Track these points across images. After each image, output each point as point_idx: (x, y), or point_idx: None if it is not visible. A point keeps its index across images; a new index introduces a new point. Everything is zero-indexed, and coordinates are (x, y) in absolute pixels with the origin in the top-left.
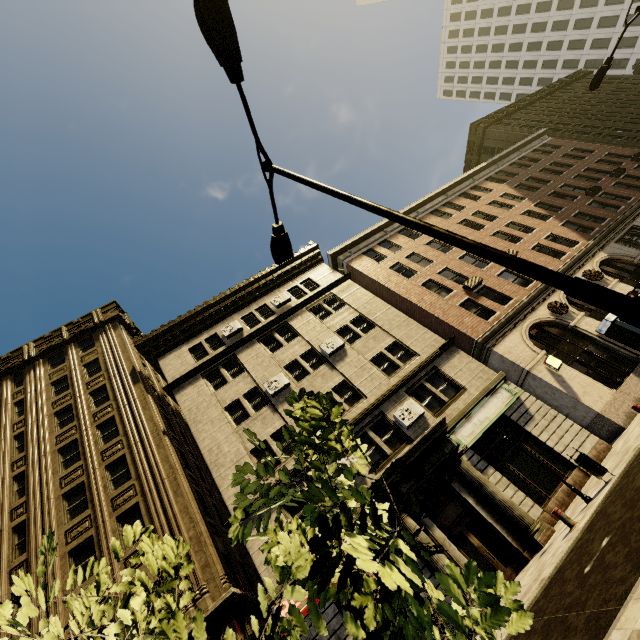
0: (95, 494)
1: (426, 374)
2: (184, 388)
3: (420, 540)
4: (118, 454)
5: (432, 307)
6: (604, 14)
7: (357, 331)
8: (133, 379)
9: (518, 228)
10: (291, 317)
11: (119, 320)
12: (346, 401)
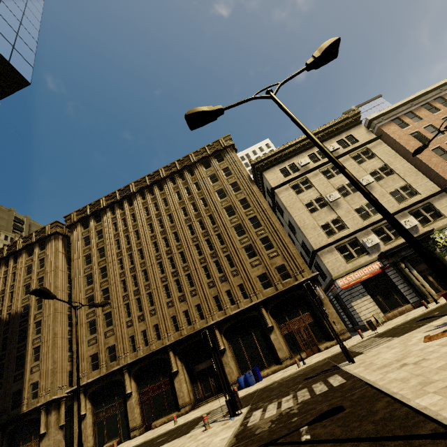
0: (248, 229)
1: (422, 205)
2: (281, 190)
3: (408, 272)
4: (253, 215)
5: (436, 166)
6: None
7: (382, 174)
8: (250, 181)
9: None
10: (339, 159)
11: (232, 146)
12: (371, 211)
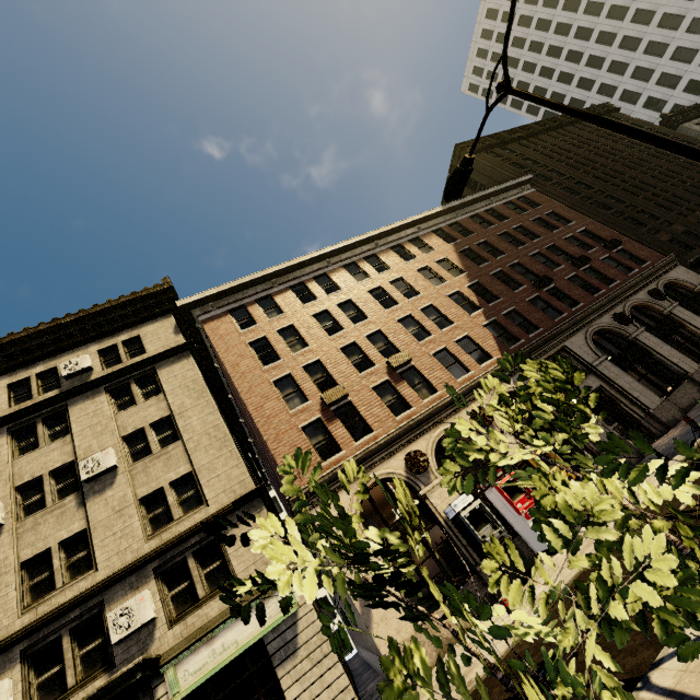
0: None
1: (199, 541)
2: None
3: None
4: None
5: (267, 423)
6: (654, 38)
7: (151, 443)
8: None
9: (436, 315)
10: (77, 398)
11: None
12: (72, 567)
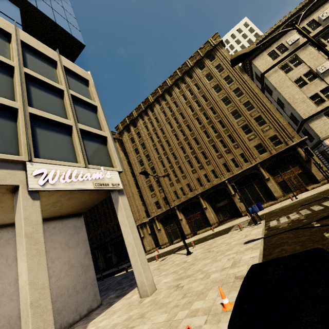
0: (243, 113)
1: None
2: (270, 74)
3: None
4: (246, 100)
5: None
6: None
7: None
8: (241, 72)
9: None
10: None
11: (221, 43)
12: None
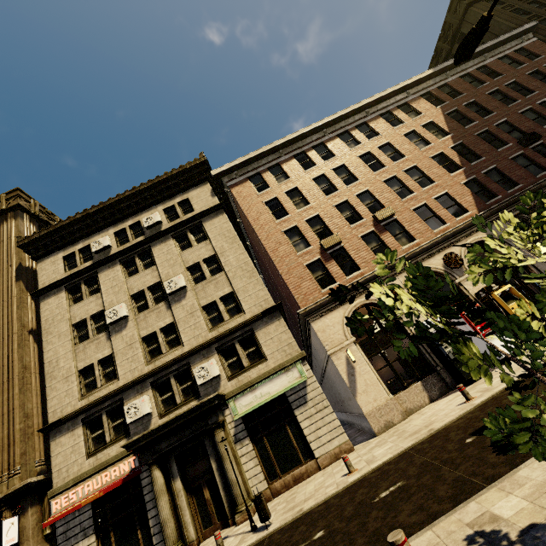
0: None
1: (241, 335)
2: (49, 297)
3: (155, 491)
4: None
5: (281, 261)
6: None
7: (205, 272)
8: (17, 276)
9: (419, 176)
10: (155, 242)
11: (22, 208)
12: (169, 342)
